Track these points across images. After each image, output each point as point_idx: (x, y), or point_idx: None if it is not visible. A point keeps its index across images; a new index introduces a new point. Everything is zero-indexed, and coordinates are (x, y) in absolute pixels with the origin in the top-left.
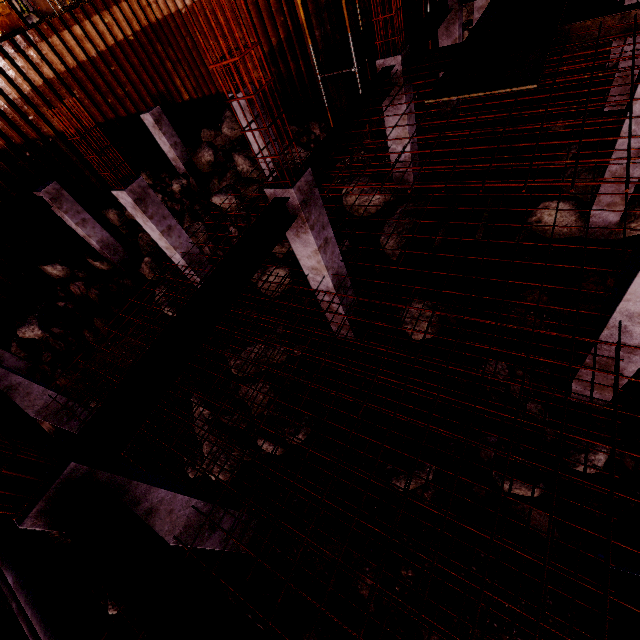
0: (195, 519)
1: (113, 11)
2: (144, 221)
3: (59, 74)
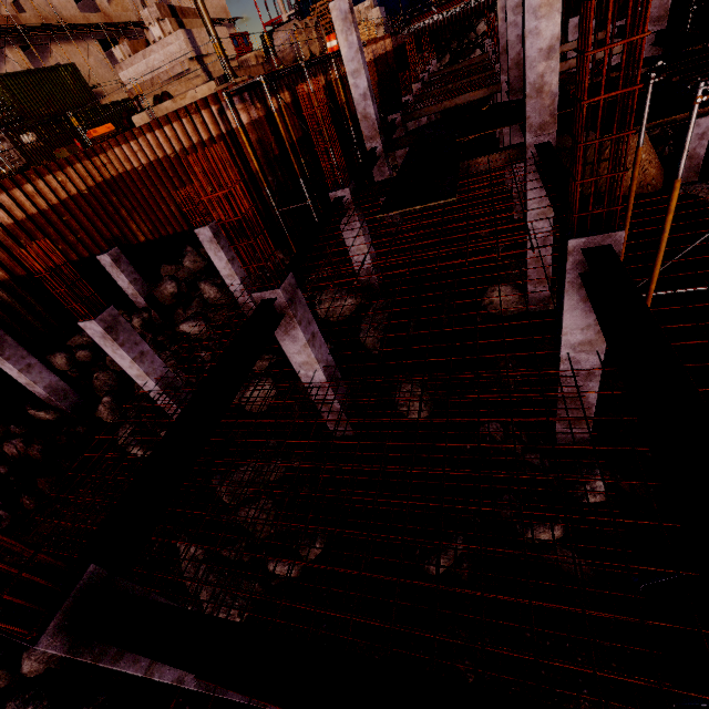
0: None
1: (67, 171)
2: (114, 350)
3: (5, 226)
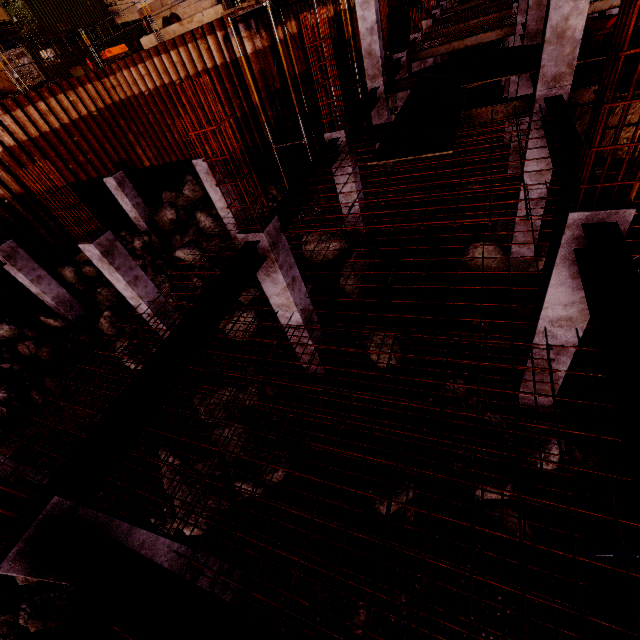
0: (176, 567)
1: (78, 91)
2: (110, 272)
3: (20, 142)
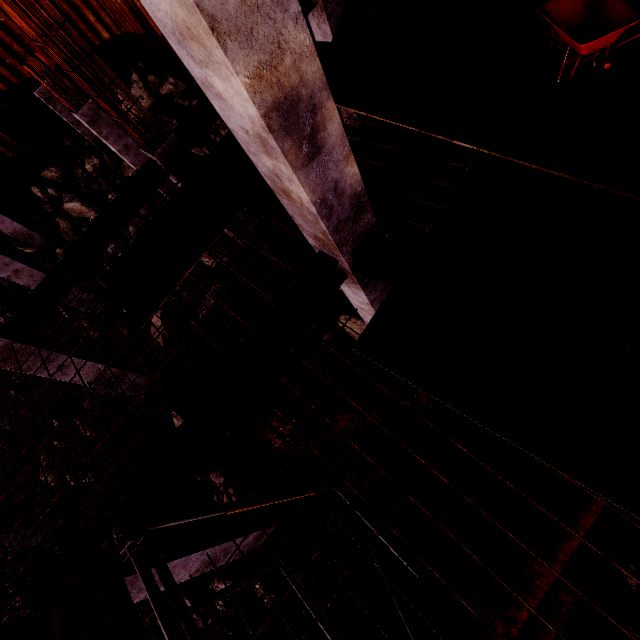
0: None
1: None
2: None
3: None
